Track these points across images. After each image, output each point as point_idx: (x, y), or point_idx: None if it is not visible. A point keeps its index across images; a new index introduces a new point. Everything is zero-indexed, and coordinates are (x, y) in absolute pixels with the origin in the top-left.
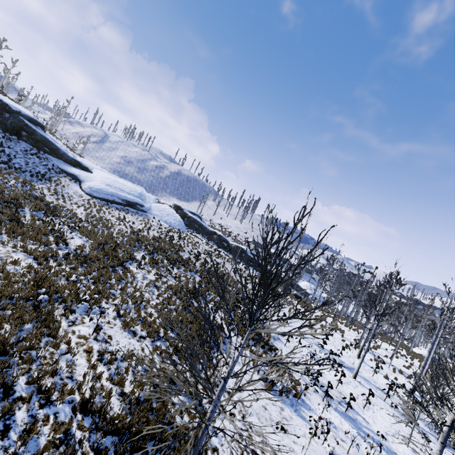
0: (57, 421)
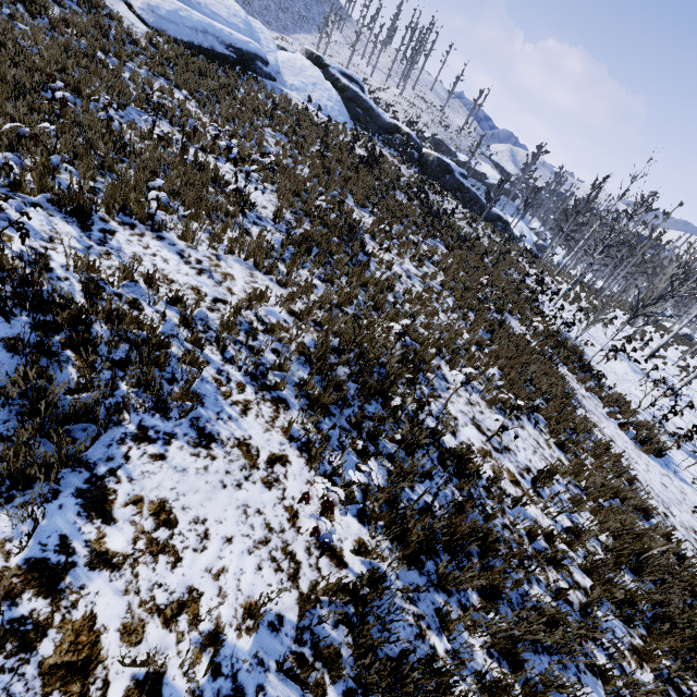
0: (628, 648)
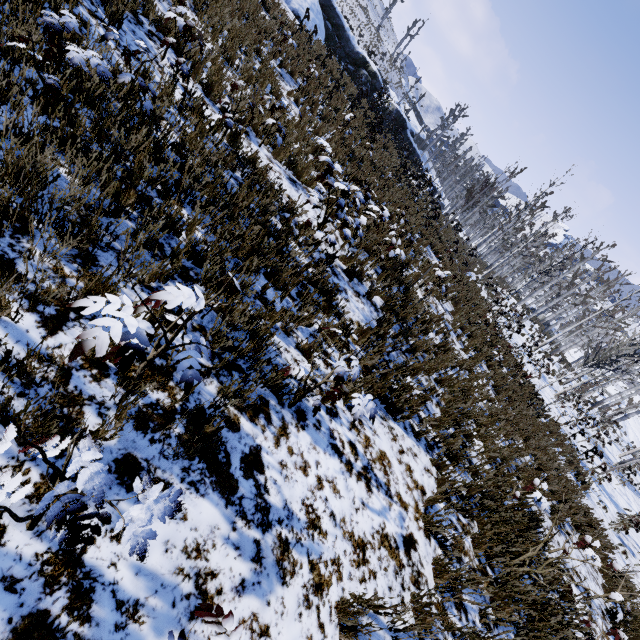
0: None
